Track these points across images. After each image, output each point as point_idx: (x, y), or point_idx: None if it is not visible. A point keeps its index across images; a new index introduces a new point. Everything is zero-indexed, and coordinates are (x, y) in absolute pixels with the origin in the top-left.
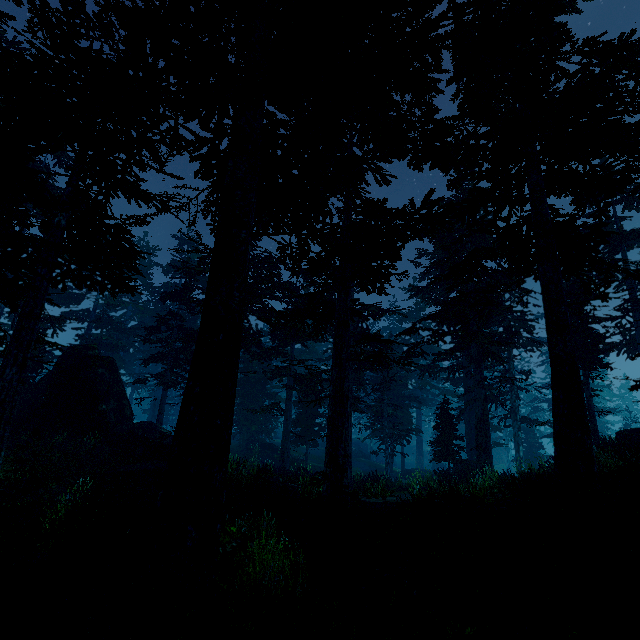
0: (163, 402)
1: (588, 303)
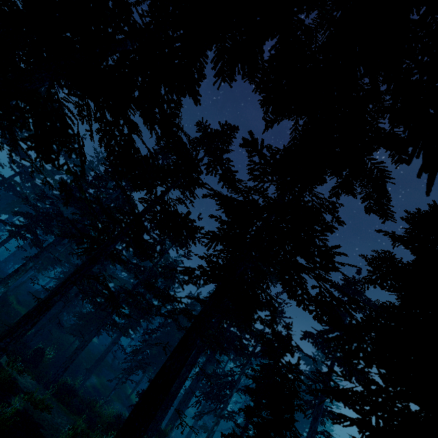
0: (2, 243)
1: (285, 354)
